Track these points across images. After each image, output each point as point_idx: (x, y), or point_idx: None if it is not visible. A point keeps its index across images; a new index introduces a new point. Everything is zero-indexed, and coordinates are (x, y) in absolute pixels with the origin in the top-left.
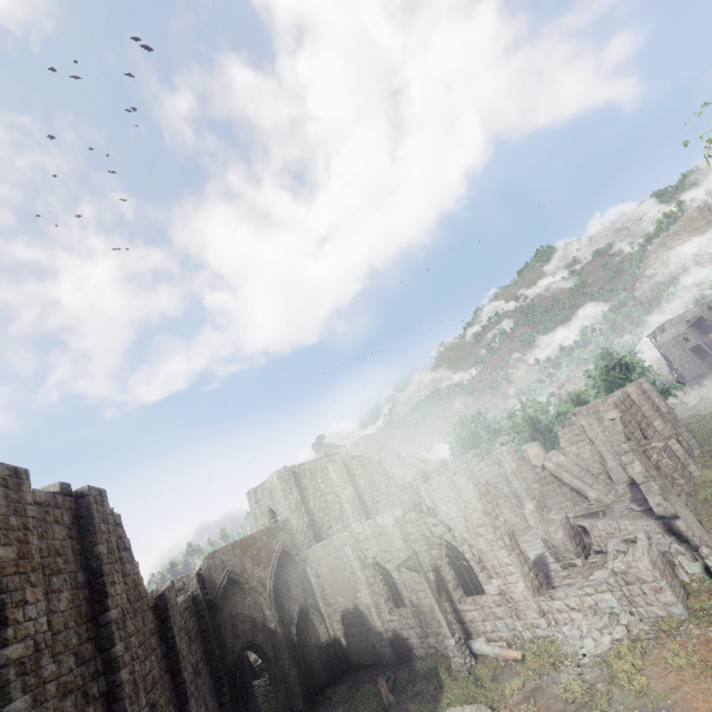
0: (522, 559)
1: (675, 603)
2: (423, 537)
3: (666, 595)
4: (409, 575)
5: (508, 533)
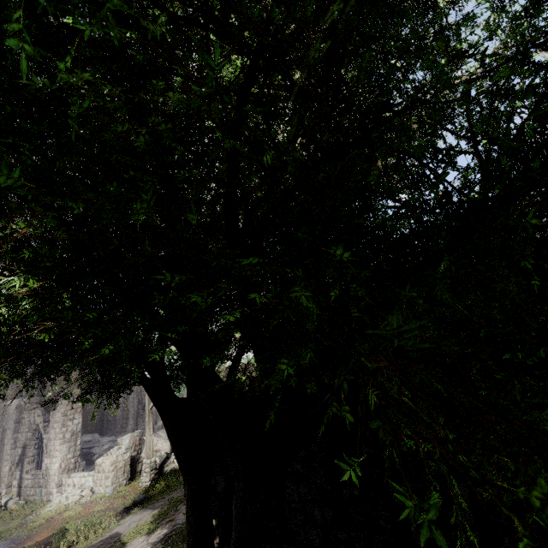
0: (72, 449)
1: (110, 486)
2: (29, 422)
3: (109, 481)
4: (6, 447)
5: (74, 431)
